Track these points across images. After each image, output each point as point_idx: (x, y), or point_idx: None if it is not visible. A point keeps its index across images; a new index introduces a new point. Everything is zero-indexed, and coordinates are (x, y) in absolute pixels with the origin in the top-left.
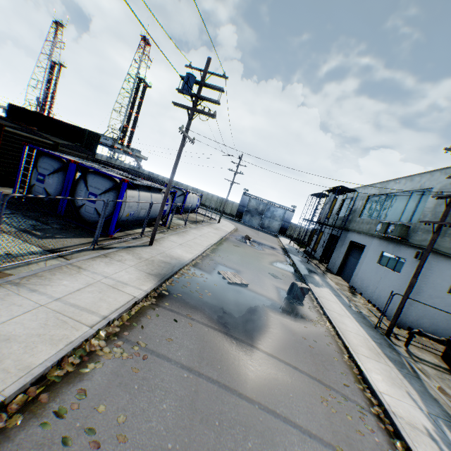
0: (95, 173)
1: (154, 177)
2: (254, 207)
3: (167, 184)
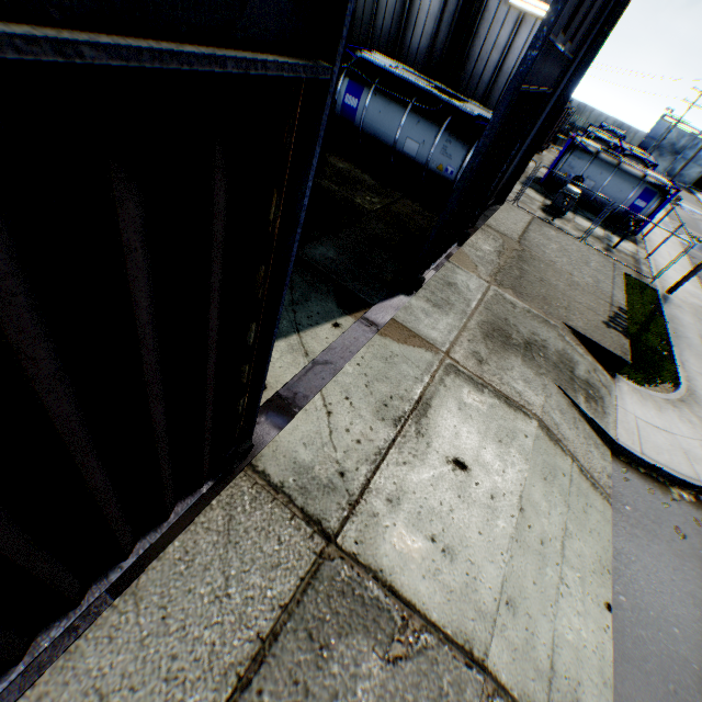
0: (632, 157)
1: (574, 110)
2: (668, 142)
3: (601, 126)
